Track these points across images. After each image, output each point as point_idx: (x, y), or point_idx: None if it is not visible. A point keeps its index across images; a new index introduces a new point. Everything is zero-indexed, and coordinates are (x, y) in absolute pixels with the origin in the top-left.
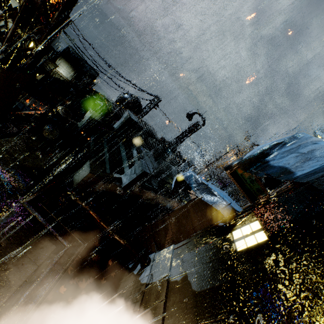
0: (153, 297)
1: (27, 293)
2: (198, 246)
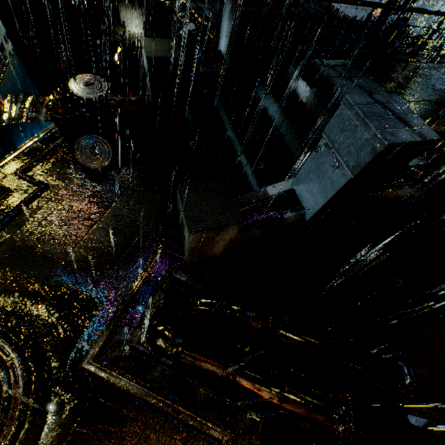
0: None
1: None
2: None
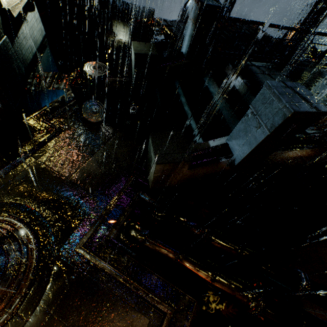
0: None
1: None
2: None
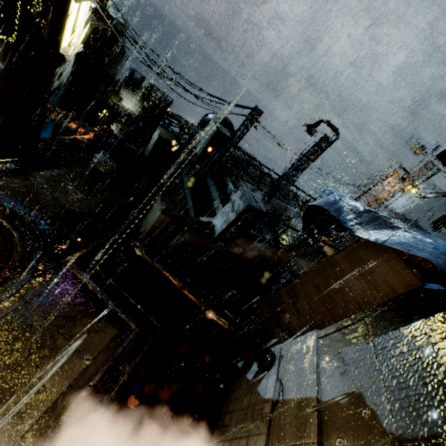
0: (290, 432)
1: (72, 408)
2: (374, 333)
